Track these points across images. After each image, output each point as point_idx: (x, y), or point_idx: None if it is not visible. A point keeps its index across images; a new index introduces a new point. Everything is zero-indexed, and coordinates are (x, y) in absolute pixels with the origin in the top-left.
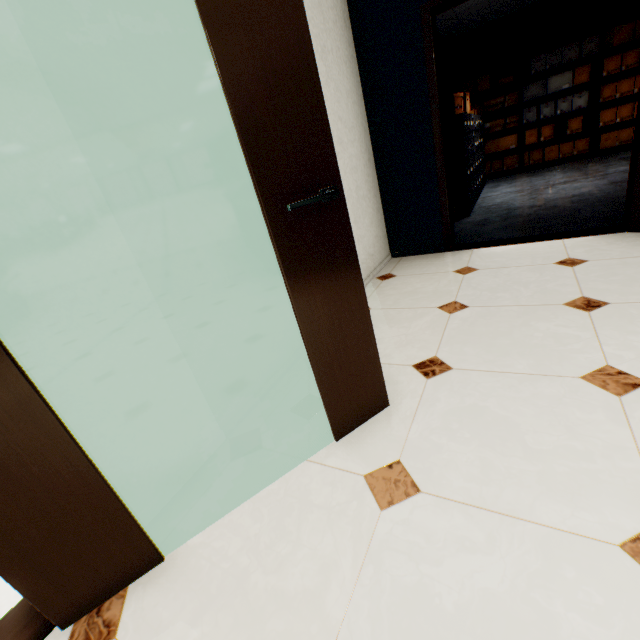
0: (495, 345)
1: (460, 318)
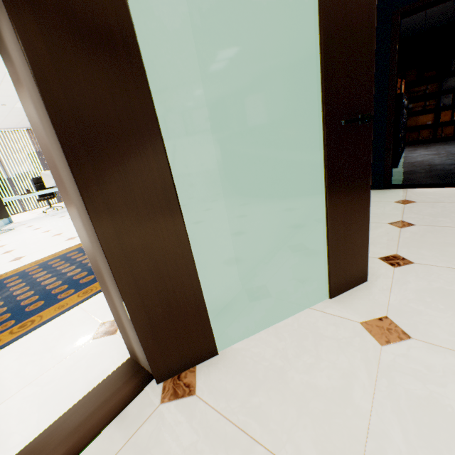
0: (447, 251)
1: (410, 231)
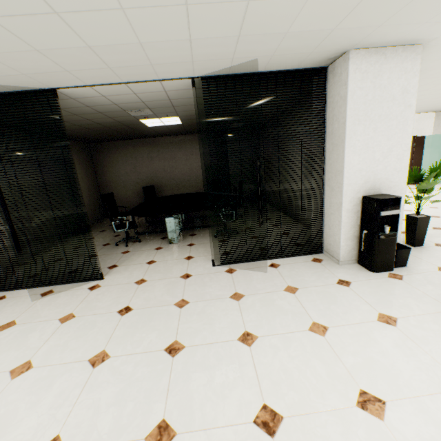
0: None
1: None
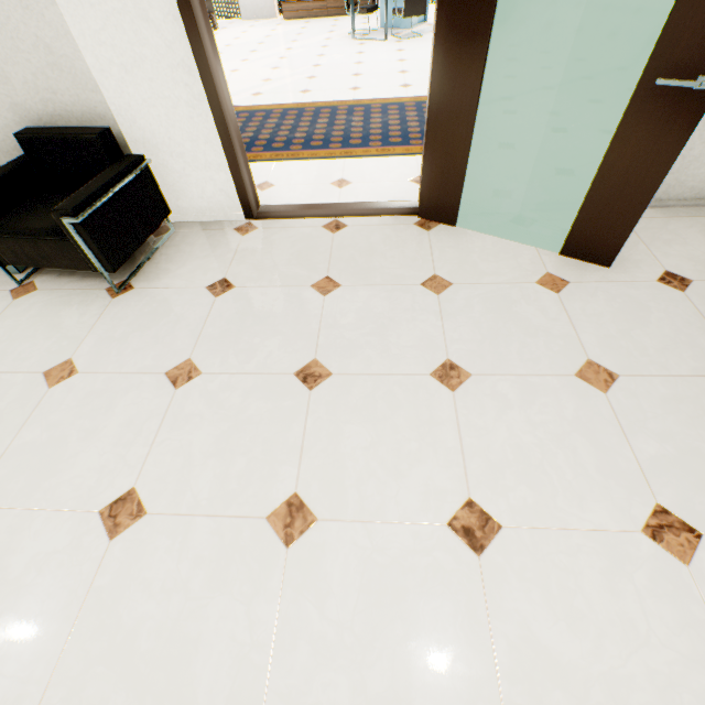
0: None
1: None
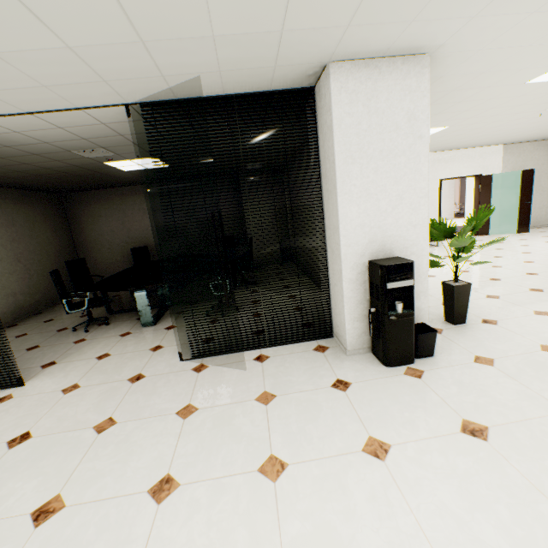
0: None
1: None
